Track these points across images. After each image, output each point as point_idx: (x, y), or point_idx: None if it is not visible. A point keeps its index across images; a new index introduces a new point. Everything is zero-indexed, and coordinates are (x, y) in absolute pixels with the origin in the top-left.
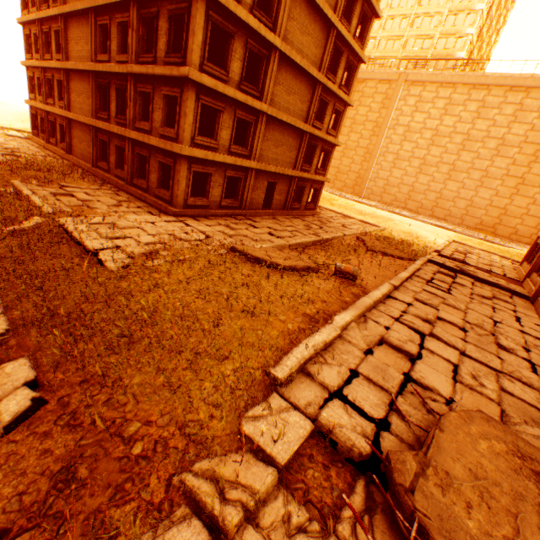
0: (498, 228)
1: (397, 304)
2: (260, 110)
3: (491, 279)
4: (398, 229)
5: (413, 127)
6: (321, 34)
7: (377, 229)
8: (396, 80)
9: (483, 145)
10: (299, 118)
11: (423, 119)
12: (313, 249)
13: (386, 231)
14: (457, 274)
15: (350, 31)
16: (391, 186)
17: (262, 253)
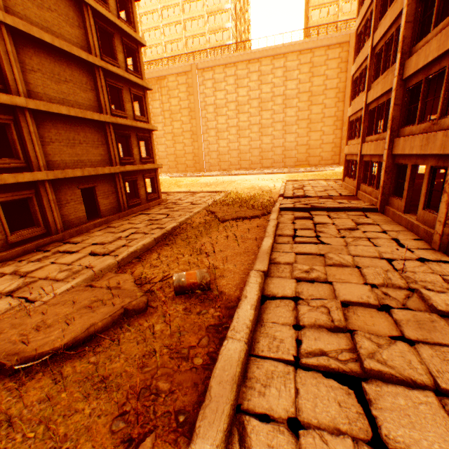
0: (309, 160)
1: (281, 308)
2: (12, 105)
3: (339, 204)
4: (242, 187)
5: (219, 104)
6: (72, 11)
7: (224, 194)
8: (190, 71)
9: (274, 103)
10: (89, 109)
11: (224, 95)
12: (158, 248)
13: (234, 193)
14: (311, 212)
15: (112, 12)
16: (223, 154)
17: (30, 324)
